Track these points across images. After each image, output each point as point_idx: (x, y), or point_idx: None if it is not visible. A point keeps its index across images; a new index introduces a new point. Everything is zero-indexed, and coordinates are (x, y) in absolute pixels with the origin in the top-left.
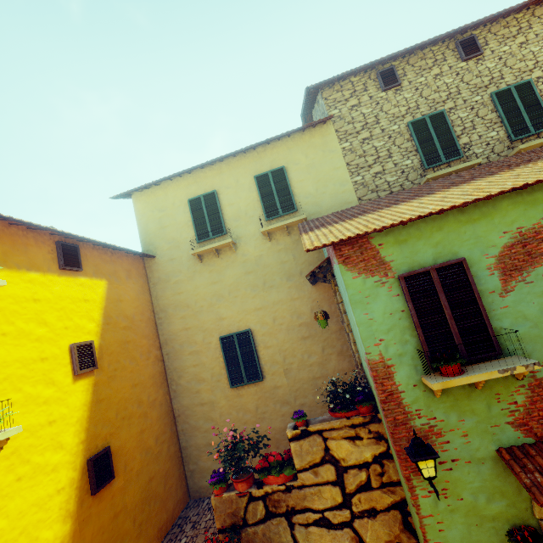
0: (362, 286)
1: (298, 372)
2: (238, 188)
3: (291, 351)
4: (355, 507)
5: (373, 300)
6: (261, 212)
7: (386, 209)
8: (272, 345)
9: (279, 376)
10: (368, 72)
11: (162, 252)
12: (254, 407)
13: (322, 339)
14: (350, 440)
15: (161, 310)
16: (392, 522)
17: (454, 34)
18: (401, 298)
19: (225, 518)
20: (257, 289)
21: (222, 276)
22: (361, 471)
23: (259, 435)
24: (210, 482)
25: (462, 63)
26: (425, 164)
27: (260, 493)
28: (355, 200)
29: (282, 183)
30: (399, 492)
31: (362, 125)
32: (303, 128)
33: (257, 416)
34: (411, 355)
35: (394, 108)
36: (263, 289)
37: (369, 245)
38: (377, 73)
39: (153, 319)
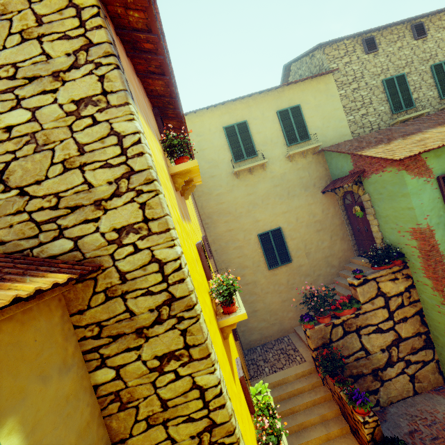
0: (416, 184)
1: (315, 254)
2: (264, 120)
3: (310, 240)
4: (395, 318)
5: (423, 192)
6: (283, 140)
7: (410, 137)
8: (296, 237)
9: (302, 258)
10: (356, 38)
11: (203, 170)
12: (286, 281)
13: (330, 231)
14: (392, 281)
15: (207, 217)
16: (415, 322)
17: (413, 19)
18: (438, 190)
19: (317, 341)
20: (283, 198)
21: (256, 188)
22: (398, 297)
23: (324, 290)
24: (305, 321)
25: (415, 41)
26: (393, 110)
27: (339, 321)
28: (349, 133)
29: (298, 118)
30: (418, 305)
31: (353, 78)
32: (317, 76)
33: (288, 286)
34: (443, 223)
35: (373, 68)
36: (288, 198)
37: (420, 158)
38: (363, 40)
39: (201, 224)
